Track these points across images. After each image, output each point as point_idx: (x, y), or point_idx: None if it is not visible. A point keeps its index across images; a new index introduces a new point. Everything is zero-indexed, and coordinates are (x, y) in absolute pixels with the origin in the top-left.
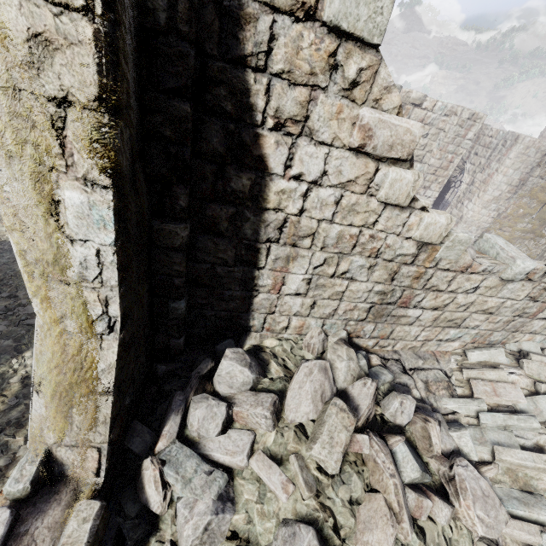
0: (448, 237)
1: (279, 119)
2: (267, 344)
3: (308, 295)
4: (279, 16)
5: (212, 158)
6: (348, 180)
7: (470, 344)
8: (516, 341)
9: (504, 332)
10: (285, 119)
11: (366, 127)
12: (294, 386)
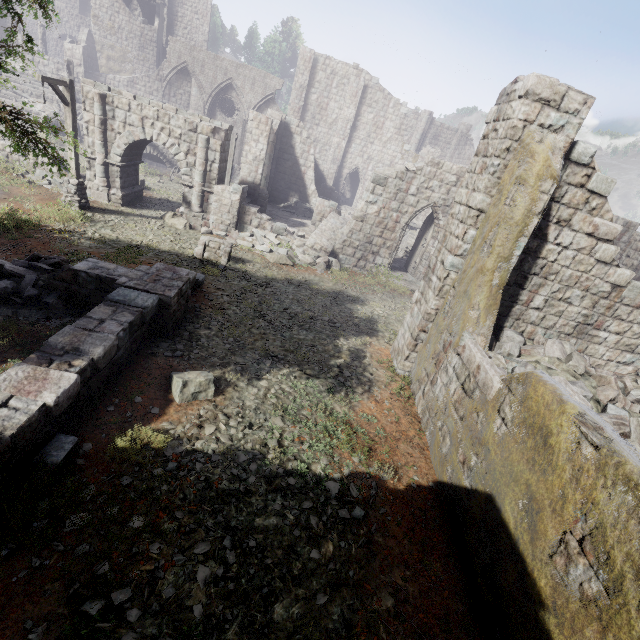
0: (629, 284)
1: (559, 219)
2: None
3: (543, 310)
4: (571, 187)
5: None
6: (581, 247)
7: None
8: None
9: None
10: (561, 220)
11: (596, 225)
12: (548, 346)
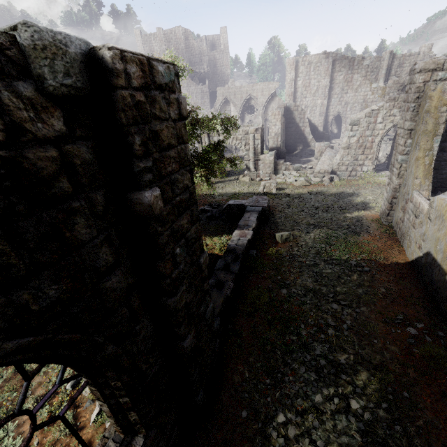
0: None
1: None
2: None
3: None
4: None
5: (446, 131)
6: None
7: None
8: None
9: None
10: None
11: None
12: None
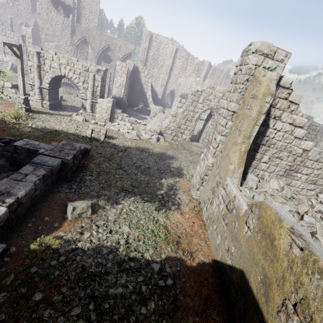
0: (312, 149)
1: (275, 116)
2: None
3: (268, 163)
4: (280, 99)
5: None
6: (287, 130)
7: (319, 193)
8: None
9: None
10: (276, 116)
11: (294, 119)
12: (271, 182)
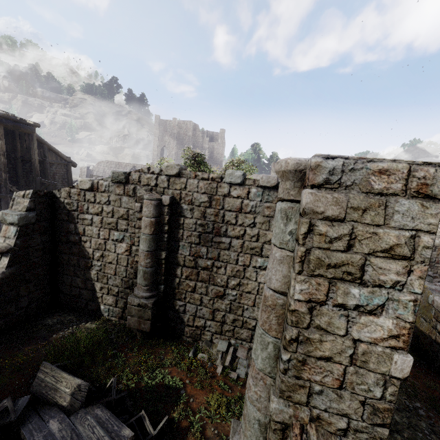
0: None
1: None
2: None
3: None
4: None
5: None
6: None
7: None
8: None
9: None
10: None
11: None
12: None
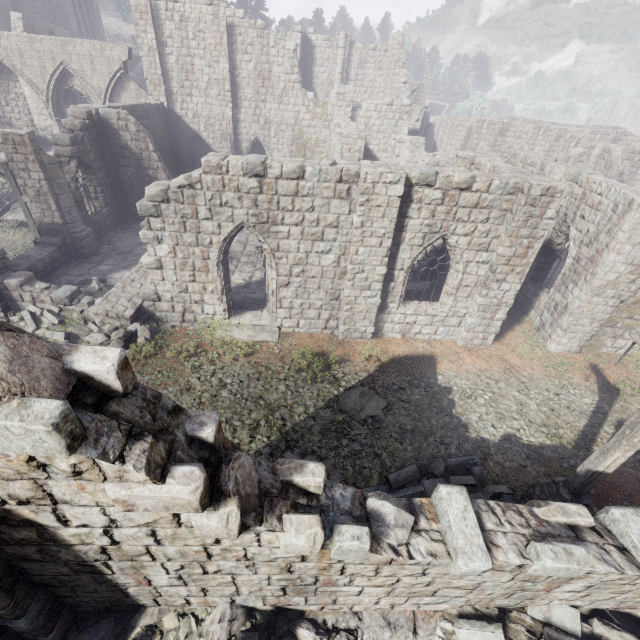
0: (332, 545)
1: (19, 499)
2: (165, 623)
3: (189, 585)
4: None
5: None
6: (147, 522)
7: (467, 605)
8: (543, 604)
9: (512, 599)
10: (26, 498)
11: (119, 500)
12: None
